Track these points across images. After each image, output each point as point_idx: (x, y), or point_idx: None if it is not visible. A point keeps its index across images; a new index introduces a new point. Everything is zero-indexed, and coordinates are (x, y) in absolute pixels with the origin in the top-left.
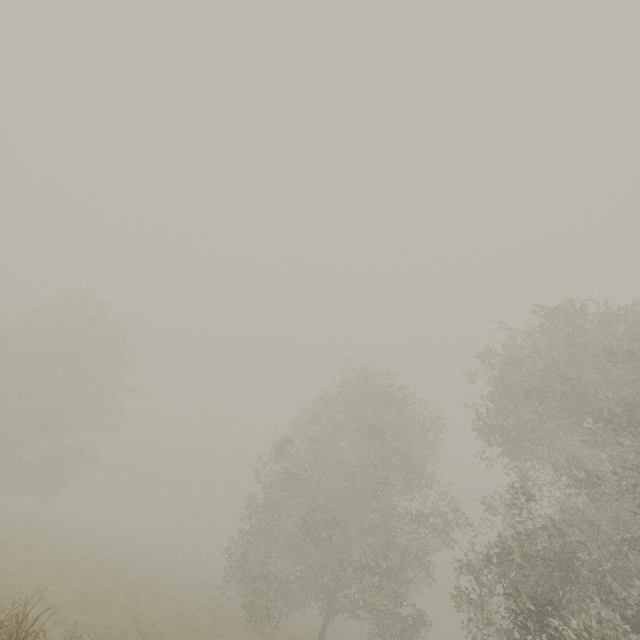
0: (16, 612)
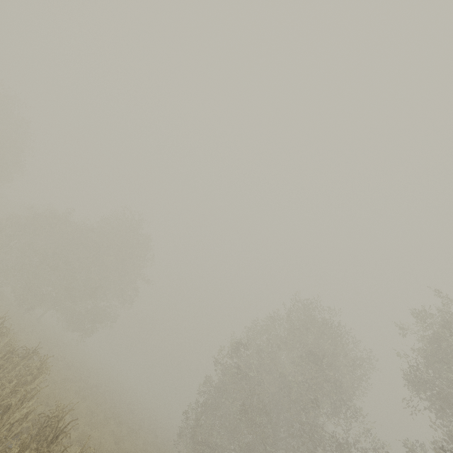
0: (58, 413)
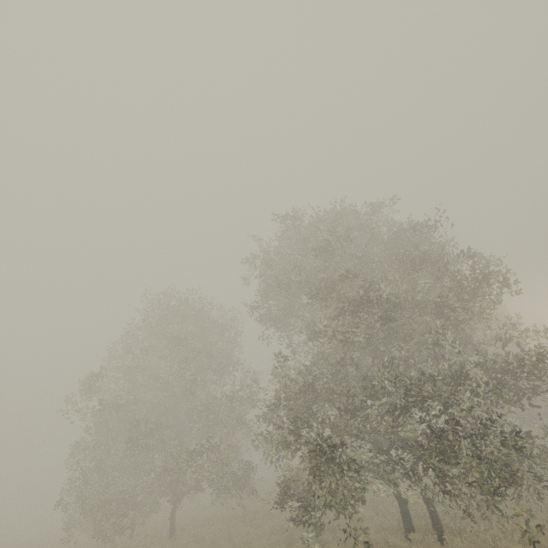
0: None
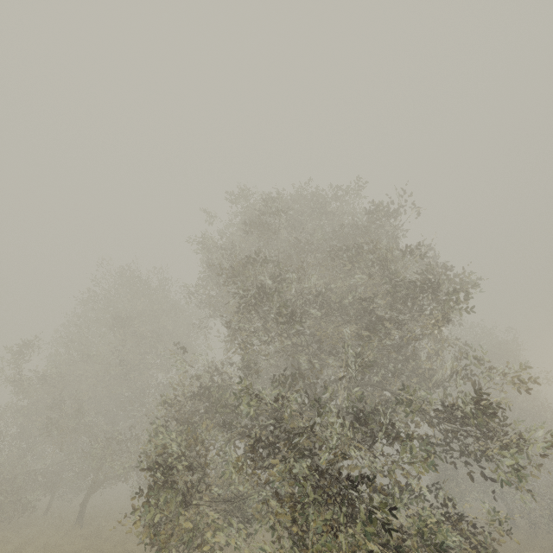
0: None
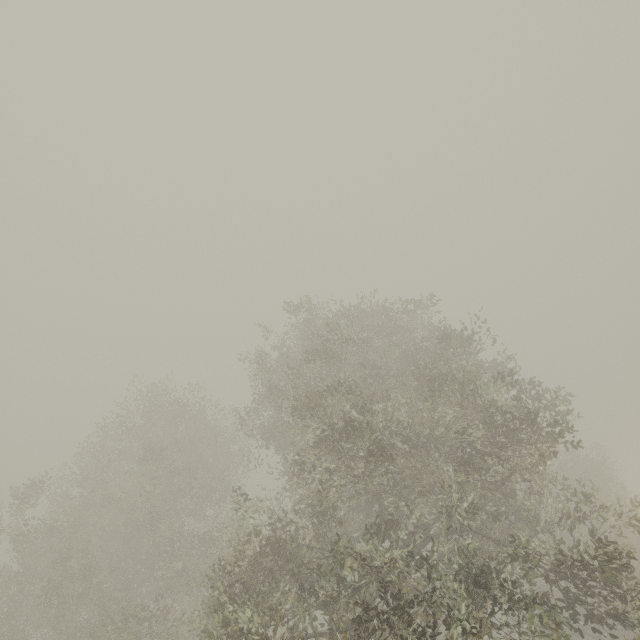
0: None
